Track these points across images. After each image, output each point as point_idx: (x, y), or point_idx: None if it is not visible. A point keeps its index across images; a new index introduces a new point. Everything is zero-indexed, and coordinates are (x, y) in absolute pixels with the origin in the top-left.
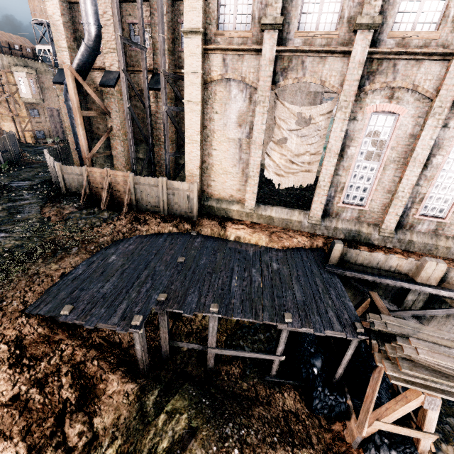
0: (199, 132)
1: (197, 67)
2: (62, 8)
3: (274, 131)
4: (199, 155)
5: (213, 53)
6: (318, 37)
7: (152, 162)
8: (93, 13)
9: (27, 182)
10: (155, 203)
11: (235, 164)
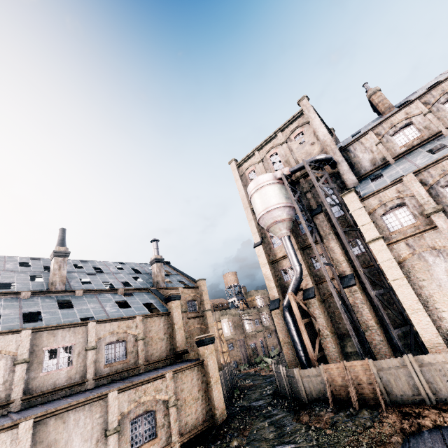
0: (417, 300)
1: (388, 256)
2: (270, 267)
3: None
4: (431, 321)
5: (395, 244)
6: None
7: (370, 349)
8: (297, 260)
9: (261, 401)
10: (411, 390)
11: None
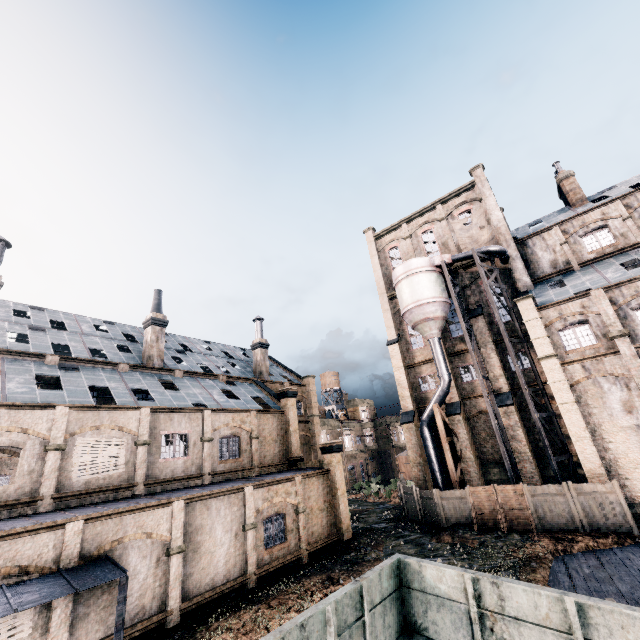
0: (585, 427)
1: (560, 377)
2: (405, 372)
3: None
4: (596, 451)
5: (570, 365)
6: None
7: (520, 477)
8: (446, 368)
9: (384, 524)
10: (565, 518)
11: None
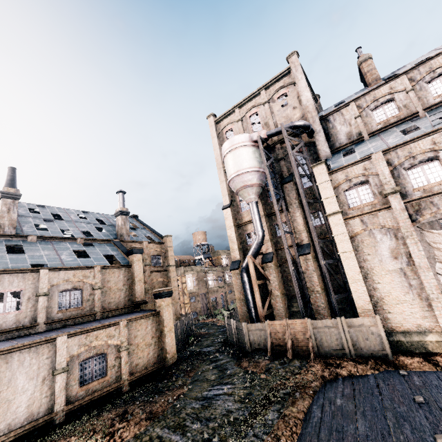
0: (359, 272)
1: (343, 230)
2: (235, 230)
3: (435, 253)
4: (366, 291)
5: (352, 219)
6: (434, 186)
7: (312, 310)
8: (261, 226)
9: (211, 347)
10: (338, 346)
11: (406, 292)
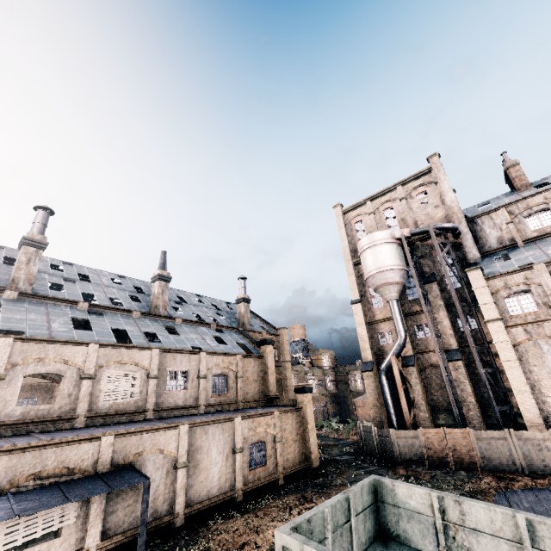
0: (526, 382)
1: (504, 338)
2: (366, 328)
3: None
4: (535, 403)
5: (513, 328)
6: None
7: (466, 422)
8: (403, 326)
9: (345, 456)
10: (507, 460)
11: None
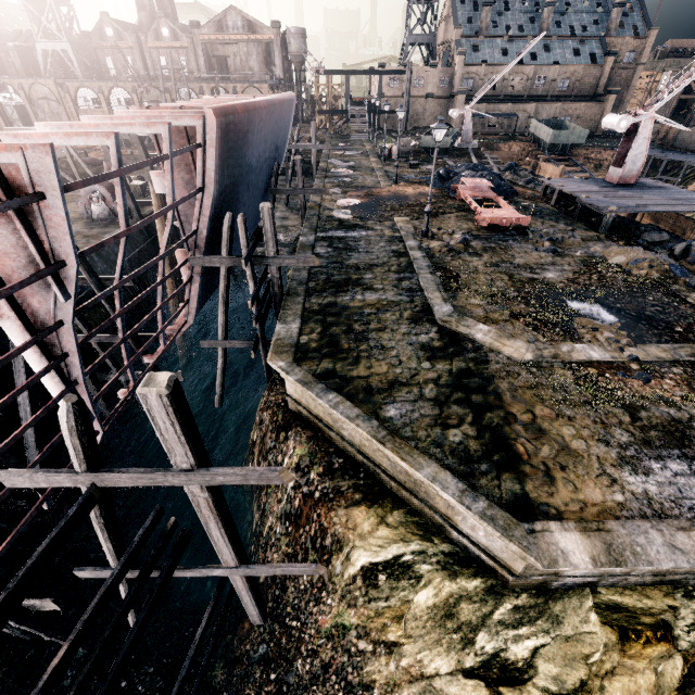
0: None
1: None
2: None
3: None
4: None
5: None
6: None
7: None
8: None
9: None
10: (683, 142)
11: None
